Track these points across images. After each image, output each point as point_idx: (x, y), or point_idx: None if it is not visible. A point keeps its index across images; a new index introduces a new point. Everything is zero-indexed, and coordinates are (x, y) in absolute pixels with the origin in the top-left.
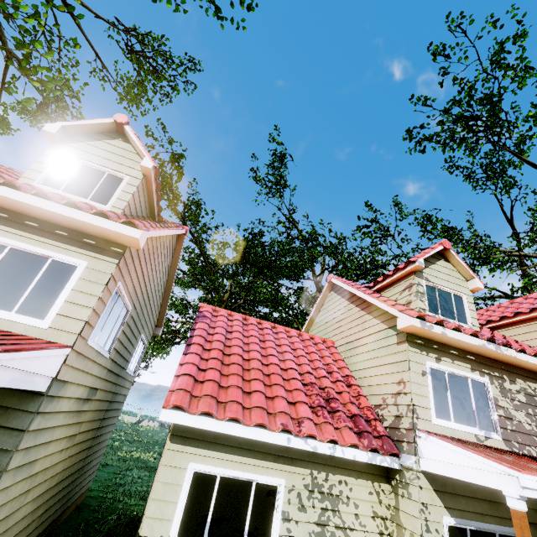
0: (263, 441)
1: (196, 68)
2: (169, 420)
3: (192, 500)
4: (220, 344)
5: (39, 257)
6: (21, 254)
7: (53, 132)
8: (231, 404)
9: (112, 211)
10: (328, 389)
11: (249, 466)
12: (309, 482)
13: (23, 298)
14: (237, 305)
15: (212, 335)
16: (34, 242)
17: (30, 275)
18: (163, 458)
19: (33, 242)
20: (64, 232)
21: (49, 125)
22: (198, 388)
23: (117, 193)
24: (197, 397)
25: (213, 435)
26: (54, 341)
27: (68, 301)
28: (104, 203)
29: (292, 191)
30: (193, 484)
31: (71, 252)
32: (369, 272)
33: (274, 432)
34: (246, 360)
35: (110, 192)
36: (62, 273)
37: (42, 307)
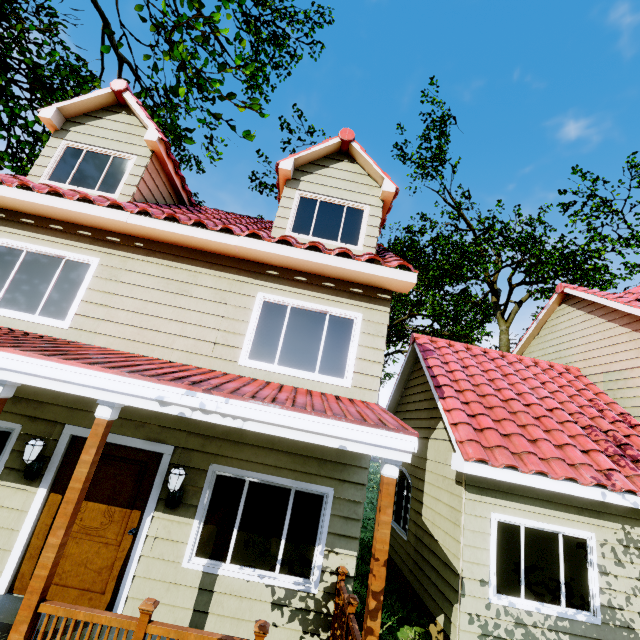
0: (562, 493)
1: (324, 20)
2: (473, 473)
3: (501, 548)
4: (468, 383)
5: (317, 313)
6: (301, 312)
7: (289, 170)
8: (527, 456)
9: (366, 251)
10: (613, 433)
11: (552, 517)
12: (621, 537)
13: (319, 358)
14: (399, 321)
15: (450, 372)
16: (309, 298)
17: (316, 333)
18: (464, 507)
19: (308, 299)
20: (330, 284)
21: (283, 161)
22: (481, 438)
23: (363, 229)
24: (487, 447)
25: (508, 486)
26: (360, 399)
27: (359, 358)
28: (354, 243)
29: (454, 167)
30: (498, 533)
31: (343, 304)
32: (578, 265)
33: (585, 486)
34: (502, 400)
35: (355, 229)
36: (342, 329)
37: (337, 365)
